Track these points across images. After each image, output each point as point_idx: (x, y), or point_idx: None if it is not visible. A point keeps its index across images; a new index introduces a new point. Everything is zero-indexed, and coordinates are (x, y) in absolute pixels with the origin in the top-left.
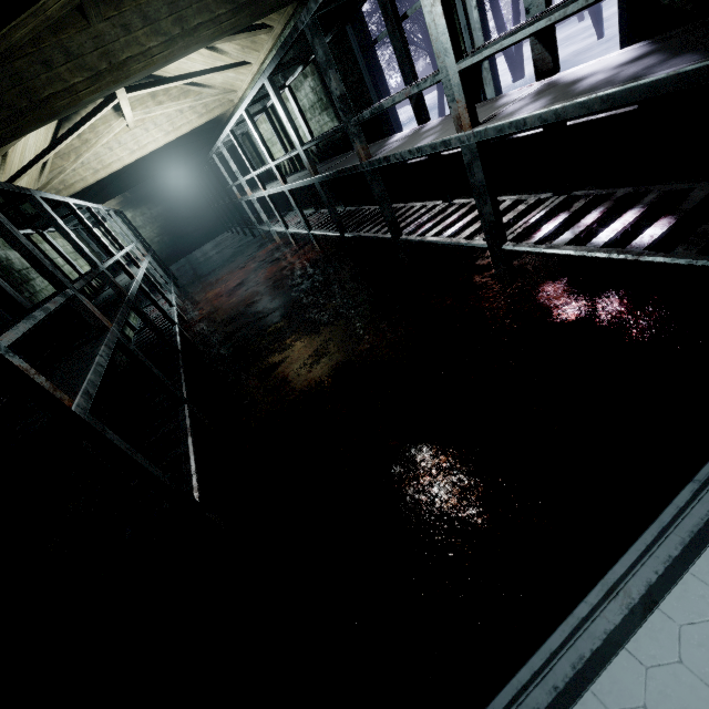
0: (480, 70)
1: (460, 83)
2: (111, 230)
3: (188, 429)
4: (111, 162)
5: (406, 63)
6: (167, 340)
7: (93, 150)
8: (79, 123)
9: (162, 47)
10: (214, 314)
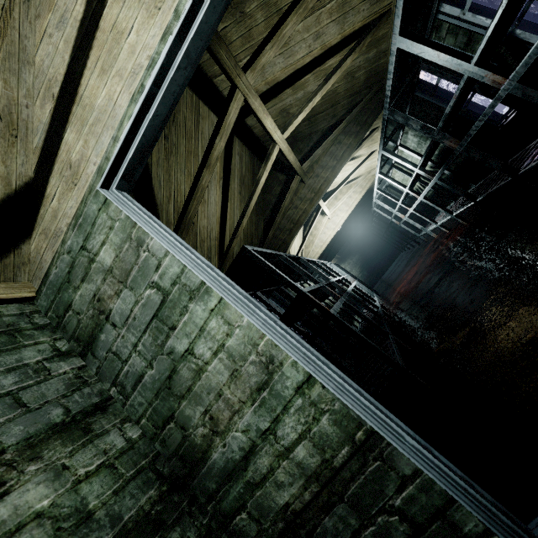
0: (516, 38)
1: (479, 69)
2: (333, 270)
3: (392, 343)
4: (326, 239)
5: (459, 80)
6: (373, 311)
7: (318, 237)
8: (310, 227)
9: (331, 173)
10: (402, 297)
